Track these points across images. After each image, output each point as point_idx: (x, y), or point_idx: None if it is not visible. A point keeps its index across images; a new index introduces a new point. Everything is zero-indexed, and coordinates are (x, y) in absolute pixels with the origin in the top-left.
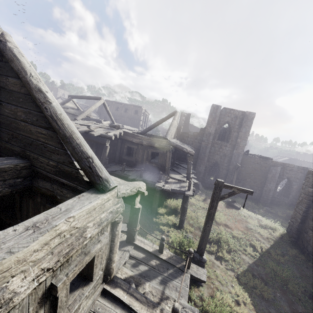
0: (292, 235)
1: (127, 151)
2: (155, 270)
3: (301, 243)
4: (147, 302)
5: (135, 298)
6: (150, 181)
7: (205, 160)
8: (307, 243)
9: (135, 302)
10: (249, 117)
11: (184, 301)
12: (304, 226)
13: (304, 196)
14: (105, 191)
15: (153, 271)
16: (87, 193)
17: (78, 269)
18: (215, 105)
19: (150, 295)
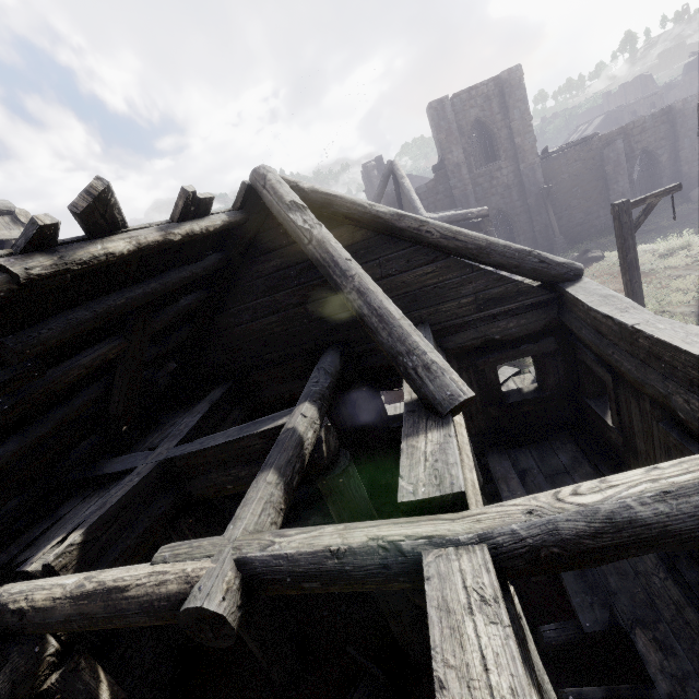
0: None
1: None
2: None
3: None
4: None
5: None
6: None
7: None
8: None
9: None
10: (512, 81)
11: None
12: None
13: None
14: (581, 275)
15: None
16: (571, 287)
17: None
18: (436, 102)
19: None
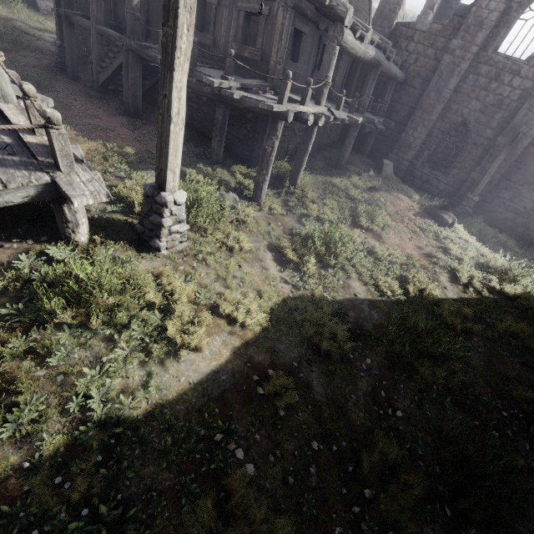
0: None
1: (203, 21)
2: None
3: None
4: None
5: None
6: (206, 75)
7: (433, 114)
8: None
9: None
10: None
11: None
12: None
13: None
14: None
15: None
16: None
17: None
18: None
19: None
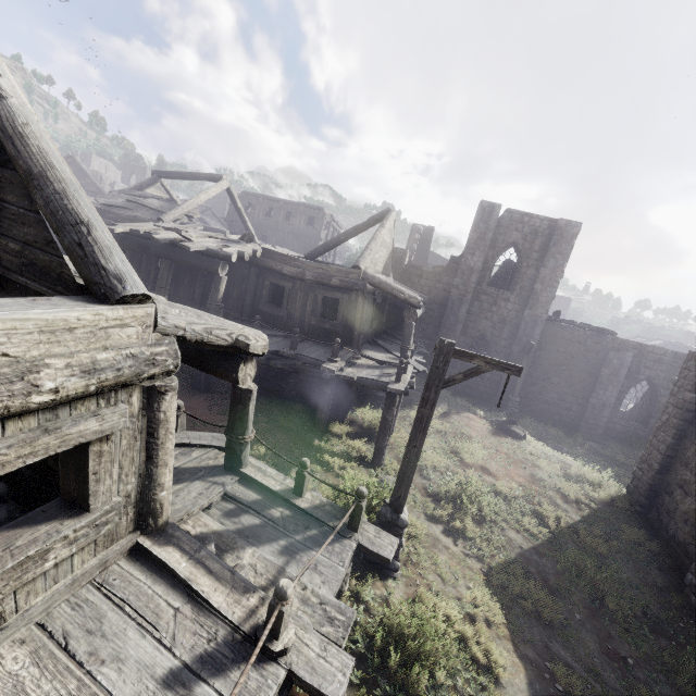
0: (637, 500)
1: (270, 295)
2: (276, 526)
3: (657, 518)
4: (233, 580)
5: (206, 569)
6: (313, 359)
7: (456, 331)
8: (670, 518)
9: (203, 578)
10: (565, 232)
11: (326, 592)
12: (667, 480)
13: (674, 411)
14: (110, 301)
15: (272, 529)
16: (64, 299)
17: (18, 456)
18: (488, 204)
19: (248, 571)
